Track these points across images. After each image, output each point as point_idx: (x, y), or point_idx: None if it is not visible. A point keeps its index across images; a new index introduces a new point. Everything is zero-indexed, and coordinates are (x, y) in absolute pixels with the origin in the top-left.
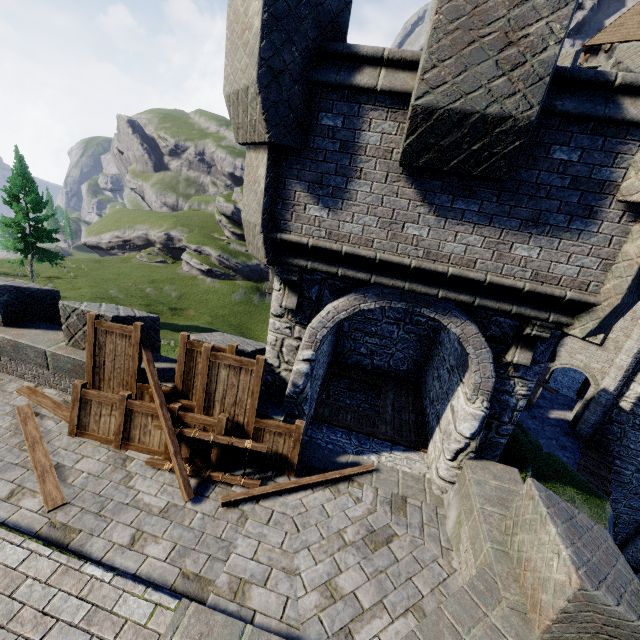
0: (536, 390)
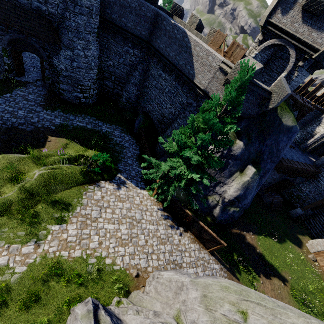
0: (304, 103)
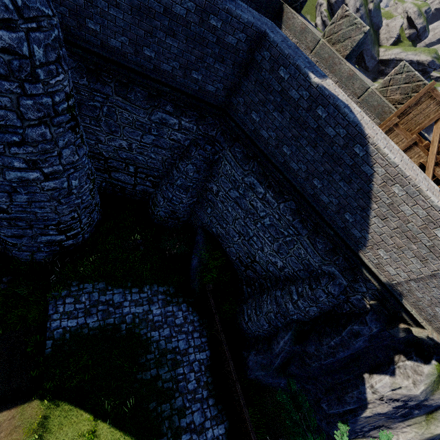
0: None
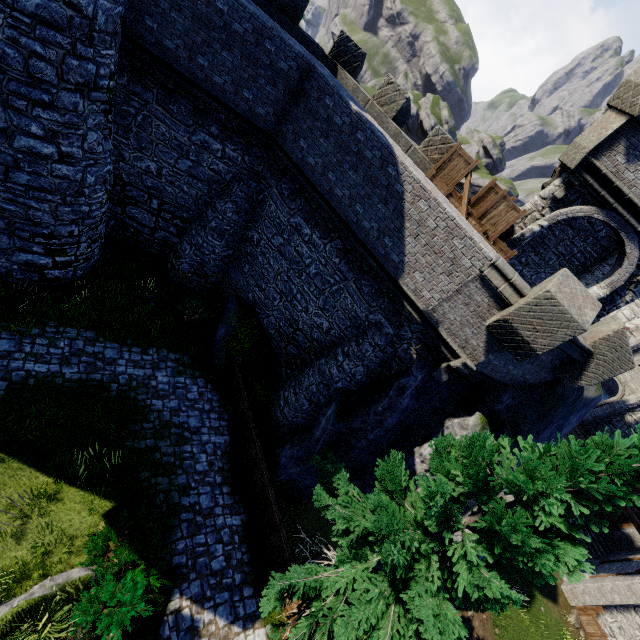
0: None
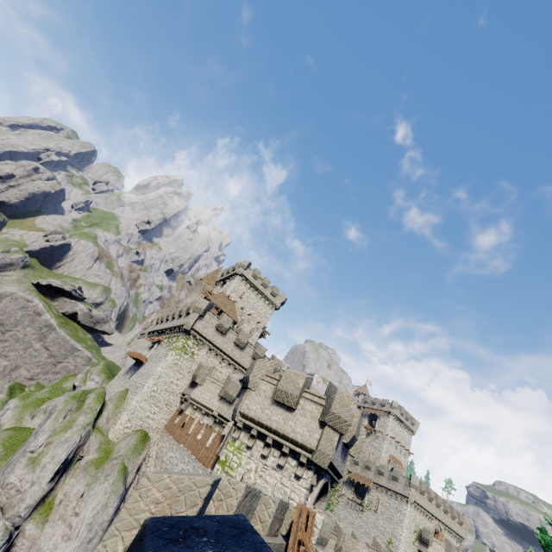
0: None
